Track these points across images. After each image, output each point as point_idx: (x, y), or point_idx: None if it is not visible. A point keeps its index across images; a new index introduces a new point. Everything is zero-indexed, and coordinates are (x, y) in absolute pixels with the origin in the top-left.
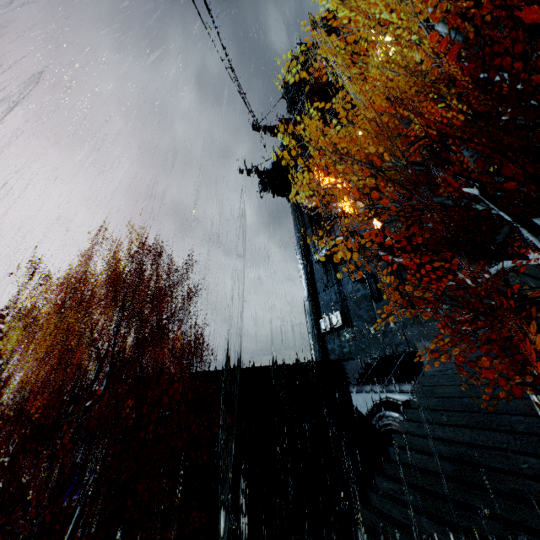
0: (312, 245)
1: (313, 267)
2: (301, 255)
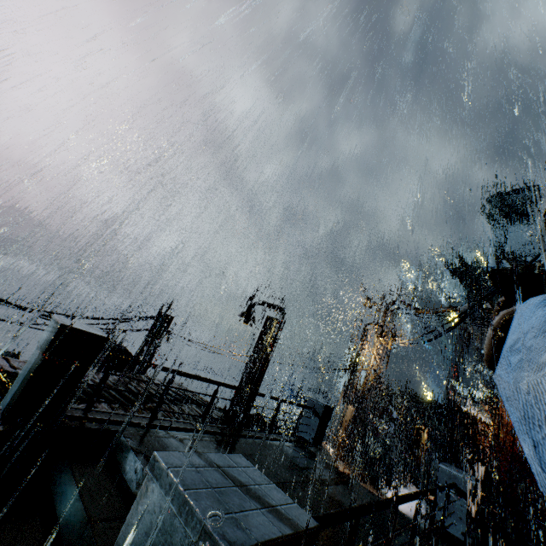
0: (476, 336)
1: (468, 351)
2: (460, 335)
